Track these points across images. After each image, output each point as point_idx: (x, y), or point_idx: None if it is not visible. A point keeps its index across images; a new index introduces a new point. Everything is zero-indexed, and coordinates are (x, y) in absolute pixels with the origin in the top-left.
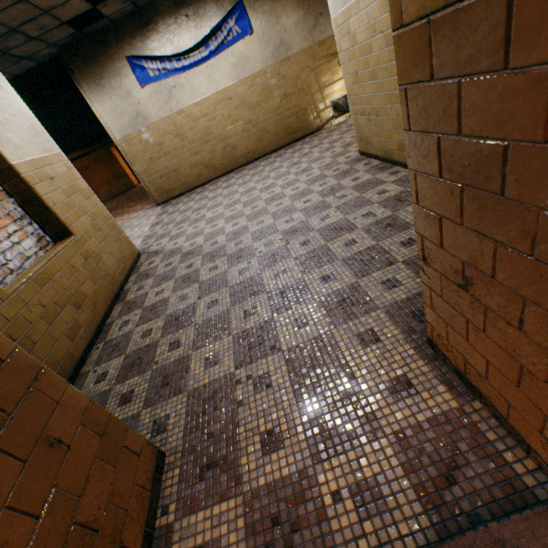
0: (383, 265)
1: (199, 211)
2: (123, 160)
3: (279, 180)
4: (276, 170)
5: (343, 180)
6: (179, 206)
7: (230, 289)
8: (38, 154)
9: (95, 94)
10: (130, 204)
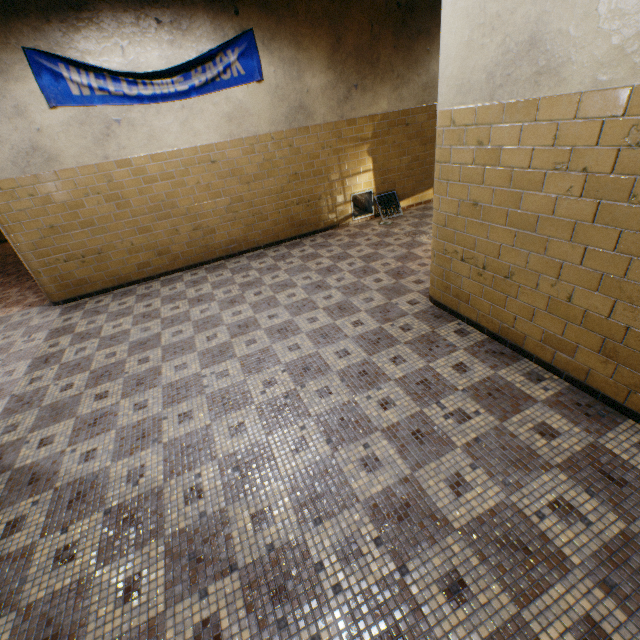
0: None
1: (144, 352)
2: None
3: (300, 316)
4: (285, 289)
5: (436, 361)
6: (100, 321)
7: None
8: None
9: None
10: None
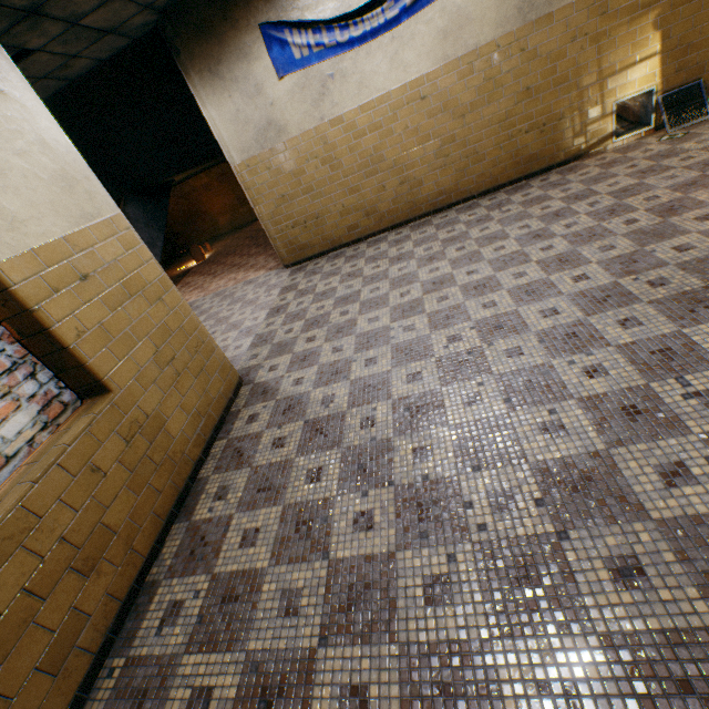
0: None
1: (345, 306)
2: None
3: (504, 272)
4: (493, 242)
5: (695, 326)
6: (315, 280)
7: (402, 664)
8: (62, 230)
9: (208, 90)
10: (252, 249)
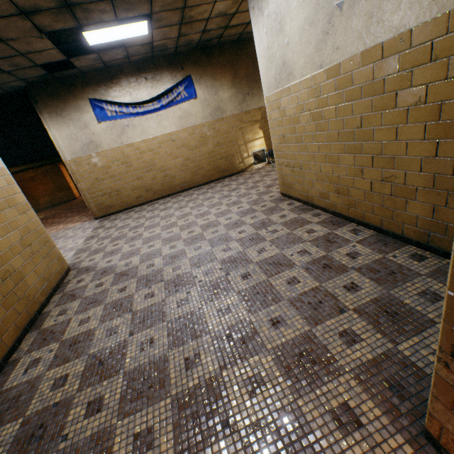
0: (333, 311)
1: (136, 229)
2: (69, 176)
3: (213, 208)
4: (209, 200)
5: (272, 215)
6: (117, 222)
7: (168, 325)
8: None
9: (54, 122)
10: (68, 214)
